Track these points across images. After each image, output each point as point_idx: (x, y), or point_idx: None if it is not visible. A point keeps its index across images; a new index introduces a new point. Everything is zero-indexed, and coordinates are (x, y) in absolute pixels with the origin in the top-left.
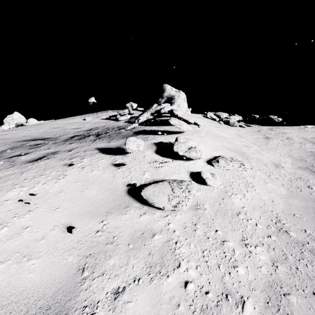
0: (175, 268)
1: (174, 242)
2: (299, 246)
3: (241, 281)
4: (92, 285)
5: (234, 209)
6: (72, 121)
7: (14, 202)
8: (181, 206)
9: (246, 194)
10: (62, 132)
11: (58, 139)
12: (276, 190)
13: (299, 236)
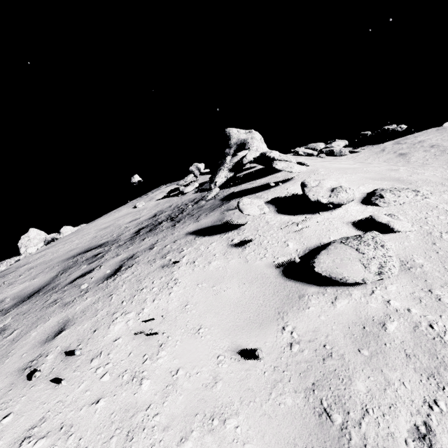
0: None
1: (427, 326)
2: None
3: None
4: (367, 434)
5: None
6: (119, 214)
7: (128, 339)
8: (389, 270)
9: None
10: (117, 230)
11: (120, 240)
12: None
13: None
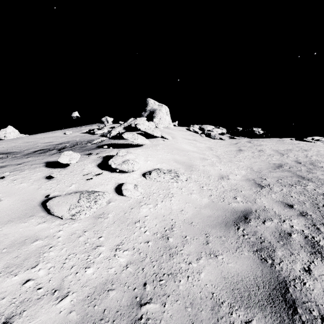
0: (29, 269)
1: (50, 247)
2: (165, 250)
3: (81, 279)
4: None
5: (135, 218)
6: (52, 135)
7: None
8: (79, 215)
9: (159, 204)
10: (31, 146)
11: (21, 153)
12: (197, 201)
13: (174, 241)
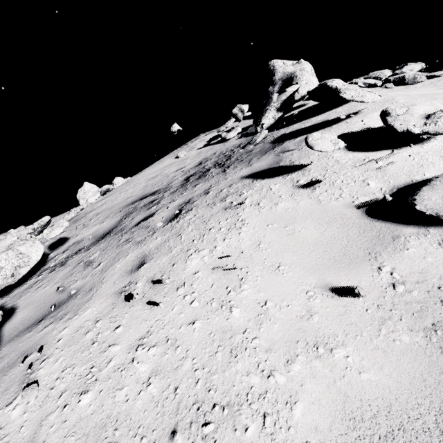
0: None
1: None
2: None
3: None
4: None
5: None
6: (163, 165)
7: (207, 273)
8: None
9: None
10: (166, 179)
11: (171, 187)
12: None
13: None
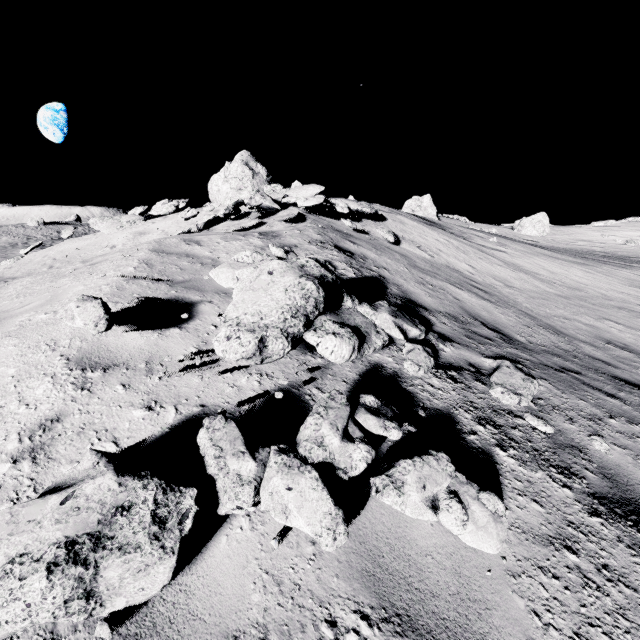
0: None
1: None
2: None
3: None
4: None
5: None
6: None
7: None
8: None
9: None
10: None
11: None
12: None
13: None
